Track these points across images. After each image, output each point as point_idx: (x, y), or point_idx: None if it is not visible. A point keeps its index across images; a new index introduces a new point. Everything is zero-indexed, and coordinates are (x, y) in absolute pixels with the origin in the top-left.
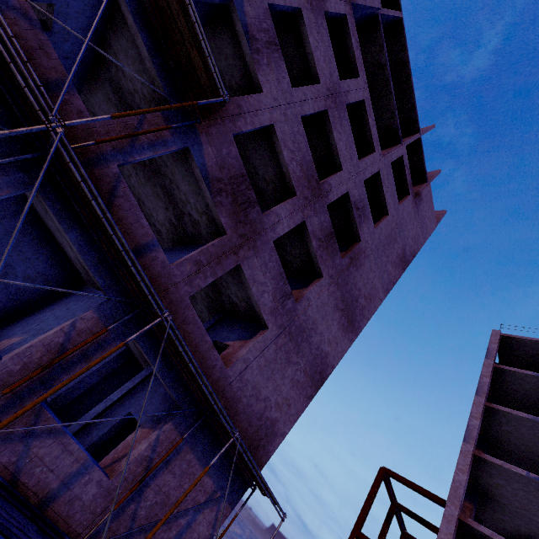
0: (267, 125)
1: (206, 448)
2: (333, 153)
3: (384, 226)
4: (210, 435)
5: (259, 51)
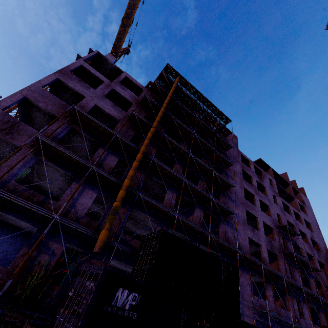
0: (305, 252)
1: None
2: (302, 233)
3: (313, 229)
4: None
5: (296, 242)
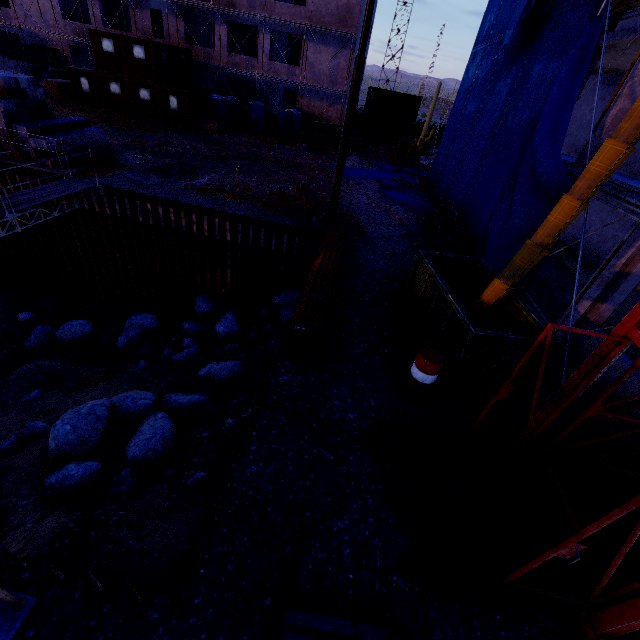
0: None
1: (322, 39)
2: None
3: None
4: (319, 35)
5: None
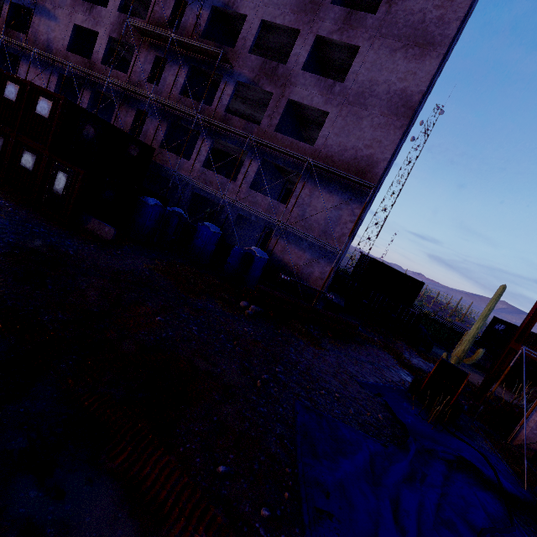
0: (259, 25)
1: (325, 184)
2: None
3: None
4: (323, 178)
5: (234, 3)
